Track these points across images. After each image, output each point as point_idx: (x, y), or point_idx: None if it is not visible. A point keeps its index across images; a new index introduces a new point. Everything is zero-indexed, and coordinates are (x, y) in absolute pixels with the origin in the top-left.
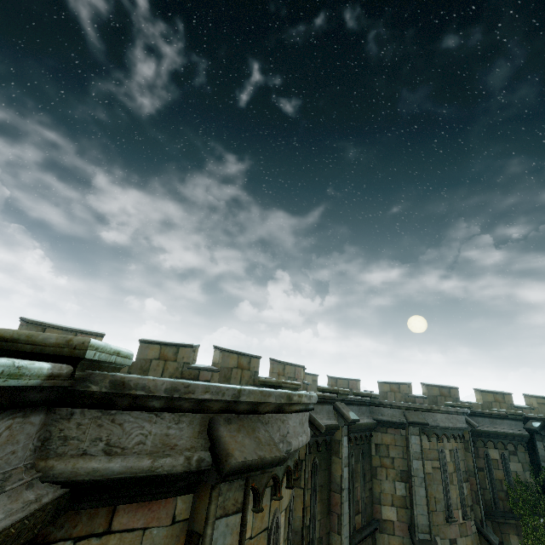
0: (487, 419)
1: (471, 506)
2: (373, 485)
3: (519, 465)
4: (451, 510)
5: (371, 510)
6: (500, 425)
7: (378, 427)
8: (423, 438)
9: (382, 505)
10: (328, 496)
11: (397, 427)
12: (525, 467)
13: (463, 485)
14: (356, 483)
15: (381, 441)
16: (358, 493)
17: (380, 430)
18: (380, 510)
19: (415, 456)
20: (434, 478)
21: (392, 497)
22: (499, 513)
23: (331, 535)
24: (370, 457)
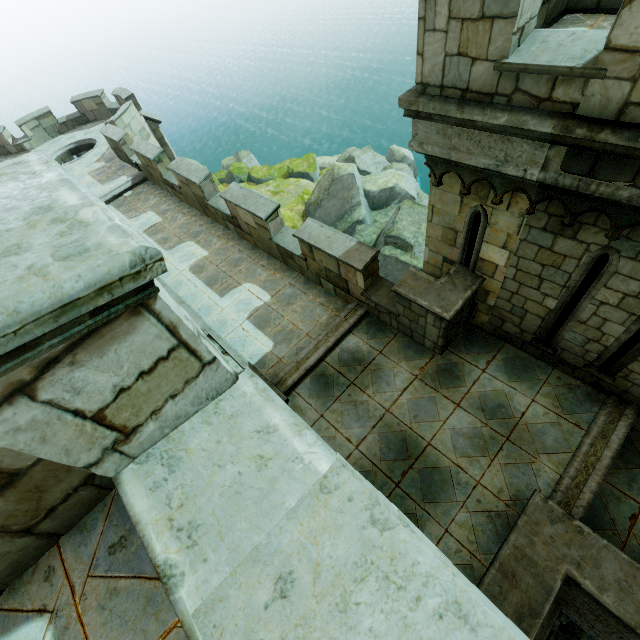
0: None
1: None
2: None
3: None
4: None
5: None
6: None
7: None
8: None
9: None
10: None
11: None
12: None
13: None
14: None
15: None
16: None
17: None
18: None
19: None
20: None
21: None
22: None
23: None
24: None
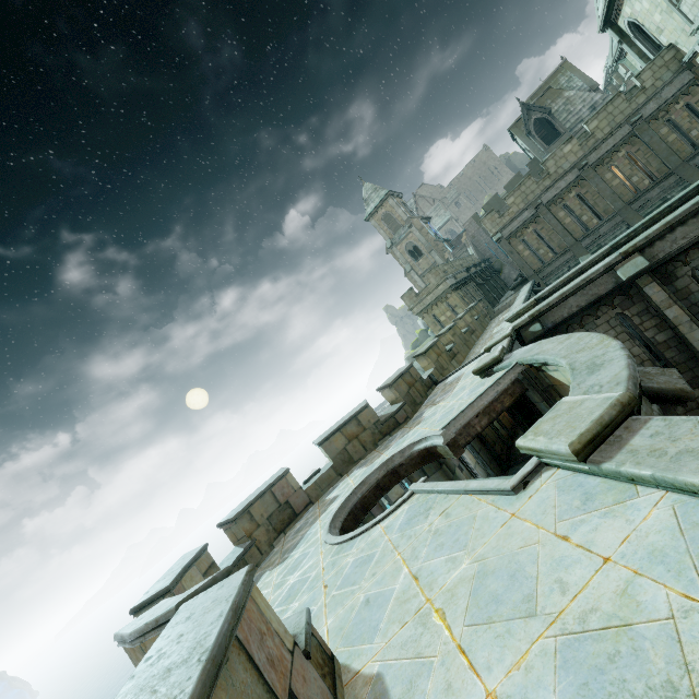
0: None
1: None
2: None
3: None
4: None
5: None
6: None
7: None
8: None
9: None
10: None
11: None
12: None
13: None
14: None
15: None
16: None
17: None
18: None
19: None
20: None
21: None
22: None
23: None
24: None
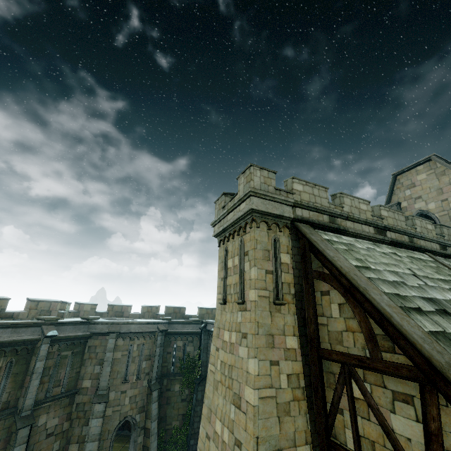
0: (181, 325)
1: (148, 372)
2: (81, 370)
3: (192, 348)
4: (128, 376)
5: (76, 384)
6: (187, 327)
7: (93, 336)
8: (120, 339)
9: (84, 380)
10: (23, 379)
11: (104, 335)
12: (196, 348)
13: (144, 362)
14: (61, 369)
15: (93, 344)
16: (62, 375)
17: (94, 338)
18: (82, 383)
19: (110, 350)
20: (121, 360)
21: (91, 374)
22: (172, 374)
23: (20, 399)
24: (82, 354)
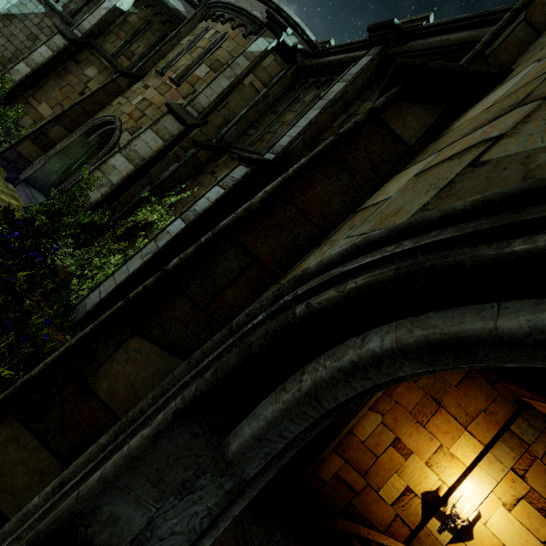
0: None
1: None
2: None
3: None
4: None
5: None
6: None
7: None
8: None
9: None
10: None
11: None
12: None
13: None
14: None
15: None
16: None
17: None
18: None
19: None
20: None
21: None
22: None
23: None
24: None
